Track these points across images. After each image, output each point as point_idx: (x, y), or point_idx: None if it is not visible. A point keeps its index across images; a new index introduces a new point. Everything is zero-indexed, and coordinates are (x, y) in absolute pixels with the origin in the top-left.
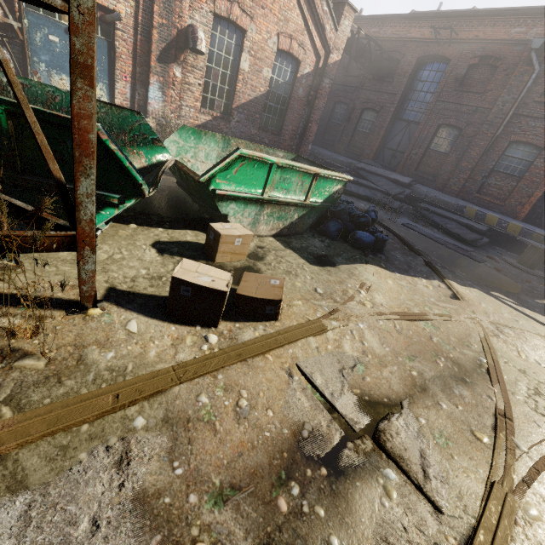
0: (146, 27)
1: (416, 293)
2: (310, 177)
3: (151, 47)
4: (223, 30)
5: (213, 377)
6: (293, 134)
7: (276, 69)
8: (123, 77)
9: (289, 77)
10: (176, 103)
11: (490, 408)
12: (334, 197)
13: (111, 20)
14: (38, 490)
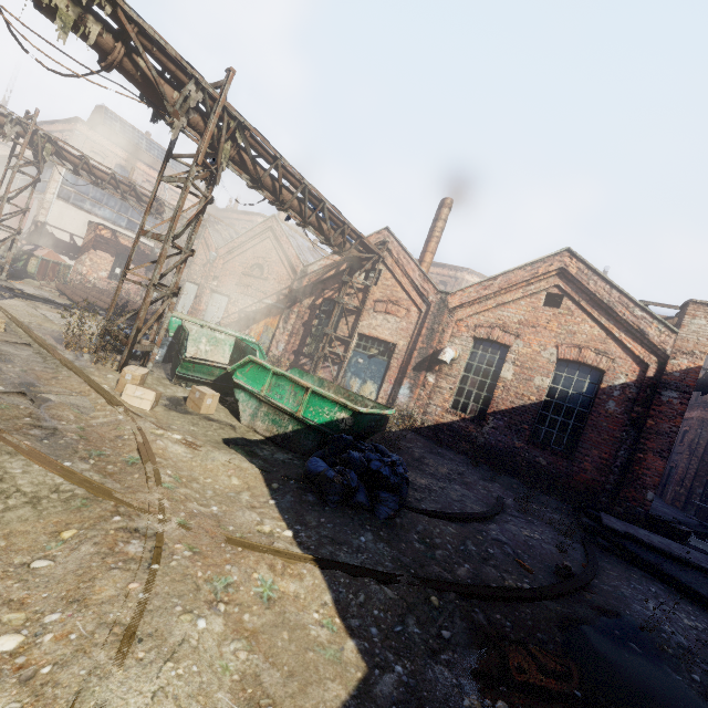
0: (413, 351)
1: (223, 498)
2: (303, 390)
3: (410, 361)
4: (486, 348)
5: (77, 376)
6: (603, 463)
7: (561, 379)
8: (390, 380)
9: (587, 389)
10: (424, 401)
11: (8, 432)
12: (340, 427)
13: (389, 348)
14: (44, 362)
